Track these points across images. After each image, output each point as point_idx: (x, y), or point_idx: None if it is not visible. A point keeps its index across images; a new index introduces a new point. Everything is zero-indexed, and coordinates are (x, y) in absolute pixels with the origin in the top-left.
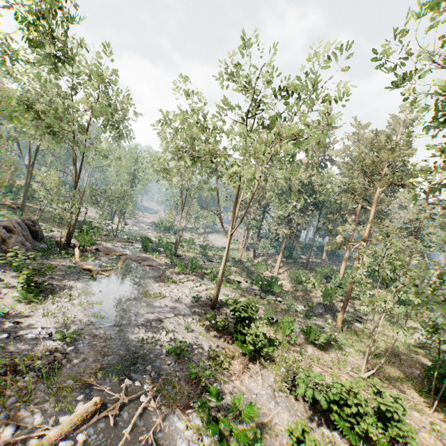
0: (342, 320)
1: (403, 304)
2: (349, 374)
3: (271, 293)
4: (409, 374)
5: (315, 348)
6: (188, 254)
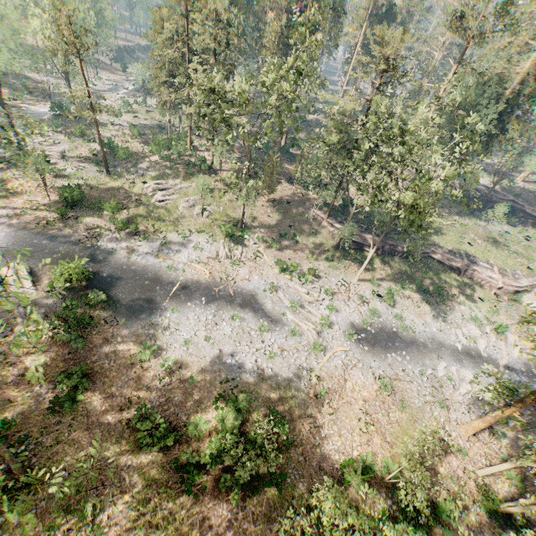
0: (105, 168)
1: (218, 172)
2: (40, 184)
3: (113, 151)
4: (92, 195)
5: (52, 176)
6: (106, 117)
